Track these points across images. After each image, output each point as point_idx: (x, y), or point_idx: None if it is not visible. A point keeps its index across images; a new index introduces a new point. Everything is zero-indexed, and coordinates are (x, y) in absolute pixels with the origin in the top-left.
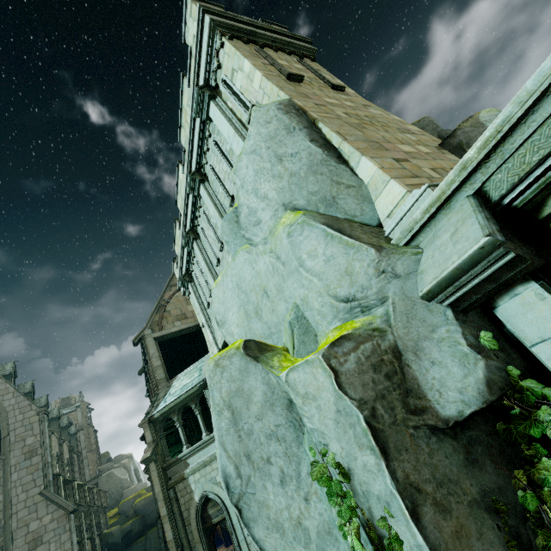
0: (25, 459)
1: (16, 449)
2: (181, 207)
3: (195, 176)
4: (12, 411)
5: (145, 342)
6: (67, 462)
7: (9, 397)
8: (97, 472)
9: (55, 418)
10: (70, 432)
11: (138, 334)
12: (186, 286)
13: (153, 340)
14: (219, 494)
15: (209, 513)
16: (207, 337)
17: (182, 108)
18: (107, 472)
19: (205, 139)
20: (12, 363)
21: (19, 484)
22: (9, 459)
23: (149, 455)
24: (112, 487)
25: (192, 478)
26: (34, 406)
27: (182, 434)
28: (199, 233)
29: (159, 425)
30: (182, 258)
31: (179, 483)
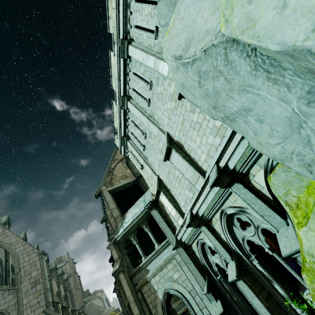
0: (31, 287)
1: (25, 281)
2: (115, 86)
3: (124, 40)
4: (21, 254)
5: (103, 194)
6: (63, 298)
7: (19, 246)
8: (83, 303)
9: (53, 269)
10: (63, 278)
11: (97, 190)
12: (125, 144)
13: (108, 192)
14: (178, 289)
15: (173, 307)
16: (146, 175)
17: (108, 2)
18: (89, 302)
19: (127, 7)
20: (24, 232)
21: (28, 306)
22: (21, 288)
23: (117, 267)
24: (93, 312)
25: (153, 280)
26: (36, 250)
27: (139, 249)
28: (130, 95)
29: (121, 246)
30: (120, 125)
31: (144, 286)
